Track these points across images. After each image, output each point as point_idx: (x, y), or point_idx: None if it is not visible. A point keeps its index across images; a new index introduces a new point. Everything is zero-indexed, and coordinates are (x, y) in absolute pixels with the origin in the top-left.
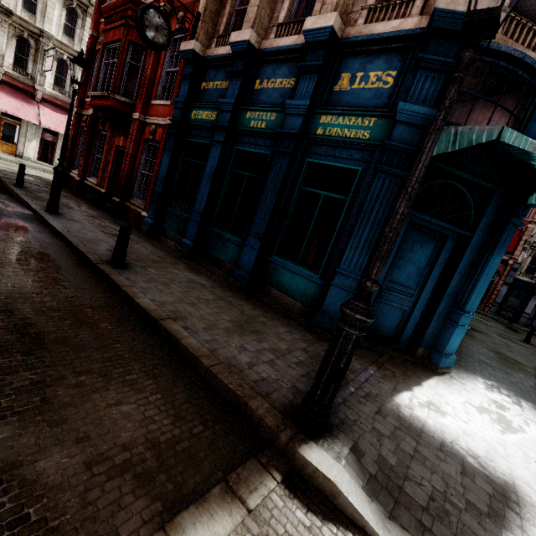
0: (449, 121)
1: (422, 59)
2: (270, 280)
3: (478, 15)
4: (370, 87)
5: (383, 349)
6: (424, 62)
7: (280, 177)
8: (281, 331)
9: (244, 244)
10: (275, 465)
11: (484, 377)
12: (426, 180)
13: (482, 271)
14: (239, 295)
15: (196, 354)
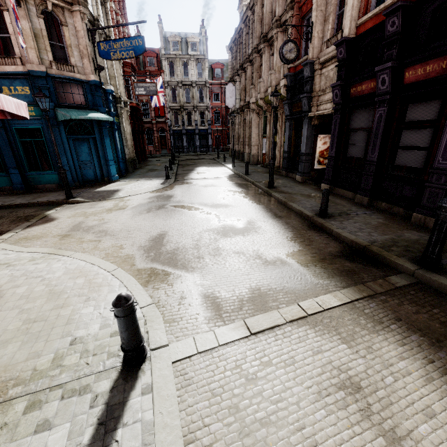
0: (61, 103)
1: (36, 86)
2: (34, 182)
3: (44, 110)
4: (21, 93)
5: (93, 184)
6: (37, 87)
7: (6, 139)
8: (53, 193)
9: (10, 174)
10: (66, 204)
11: (133, 178)
12: (67, 124)
13: (106, 146)
14: (26, 194)
15: (31, 203)
